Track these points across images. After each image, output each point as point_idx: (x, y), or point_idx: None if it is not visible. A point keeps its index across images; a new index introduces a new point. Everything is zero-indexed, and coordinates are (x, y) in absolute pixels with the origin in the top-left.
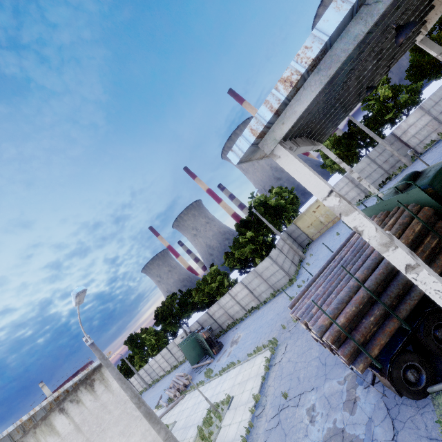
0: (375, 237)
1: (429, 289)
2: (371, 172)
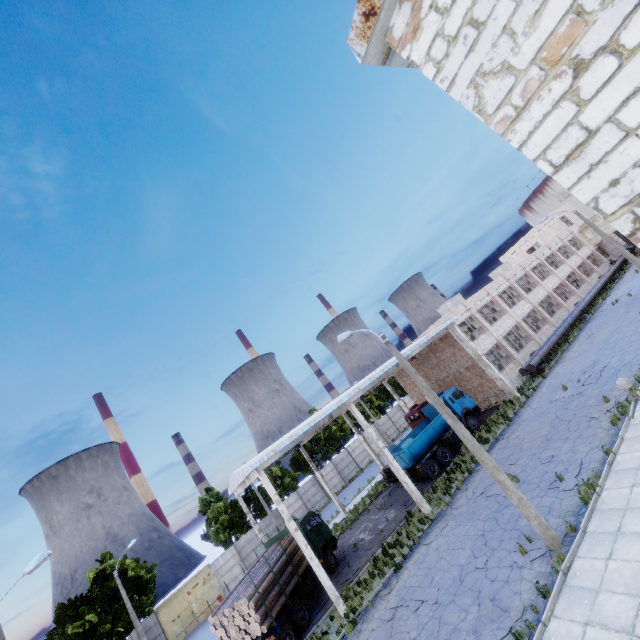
0: (287, 515)
1: (300, 539)
2: (257, 544)
